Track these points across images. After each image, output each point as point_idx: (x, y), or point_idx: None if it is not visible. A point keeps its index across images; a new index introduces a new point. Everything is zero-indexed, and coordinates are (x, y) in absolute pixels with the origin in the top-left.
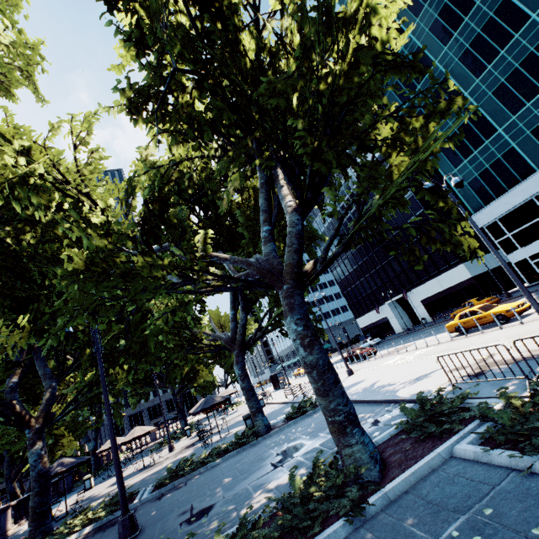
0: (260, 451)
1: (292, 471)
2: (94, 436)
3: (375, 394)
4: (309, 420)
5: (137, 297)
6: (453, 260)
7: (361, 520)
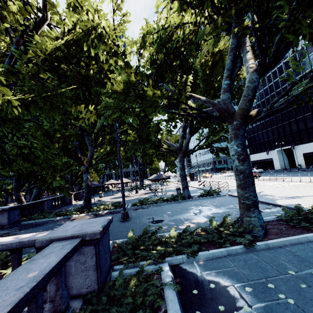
0: (186, 206)
1: (211, 218)
2: (103, 177)
3: (259, 198)
4: (214, 199)
5: (147, 112)
6: None
7: (251, 250)
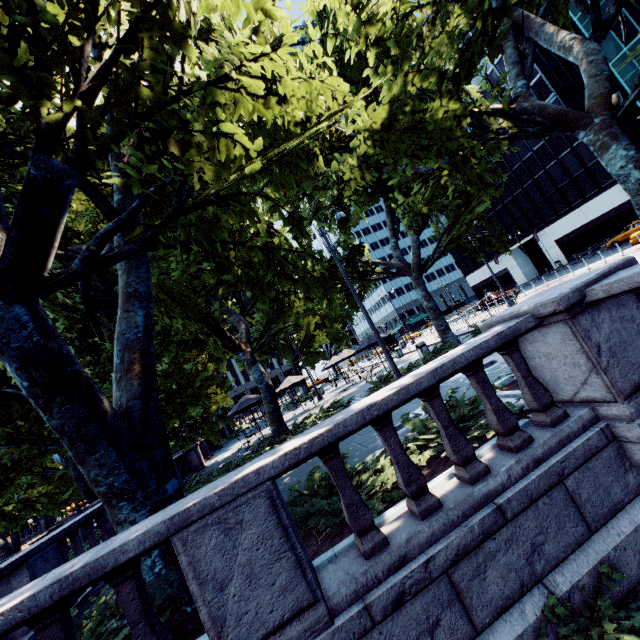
0: None
1: None
2: None
3: None
4: None
5: (444, 147)
6: (606, 181)
7: None
